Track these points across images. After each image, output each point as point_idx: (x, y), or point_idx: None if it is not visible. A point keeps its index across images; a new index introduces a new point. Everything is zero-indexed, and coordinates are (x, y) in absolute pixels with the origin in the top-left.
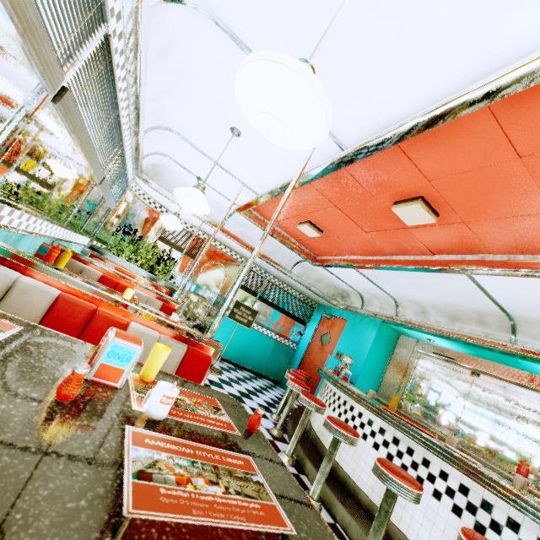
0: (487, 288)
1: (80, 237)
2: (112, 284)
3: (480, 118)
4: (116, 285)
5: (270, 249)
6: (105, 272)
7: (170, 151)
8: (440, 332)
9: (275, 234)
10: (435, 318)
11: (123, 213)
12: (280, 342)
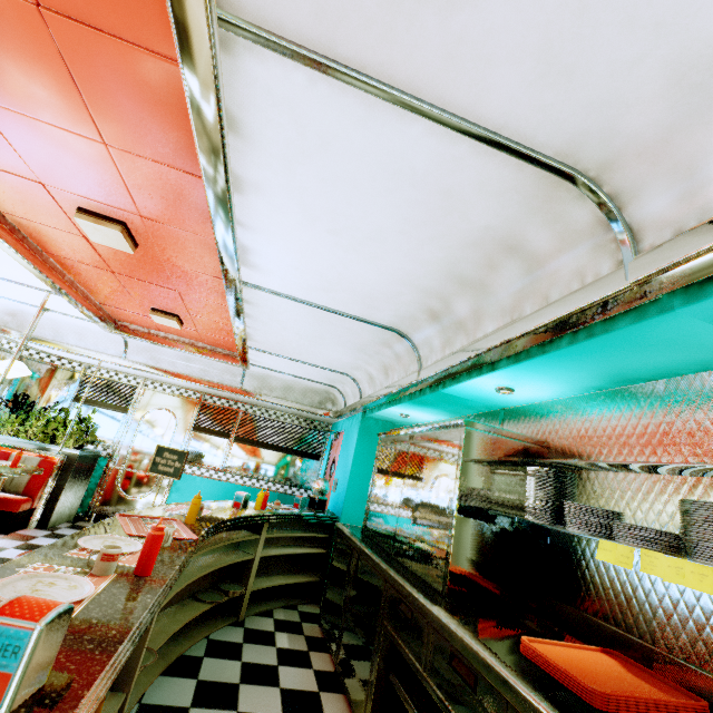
0: (307, 299)
1: None
2: None
3: None
4: None
5: (200, 367)
6: None
7: None
8: (381, 395)
9: (169, 344)
10: (378, 379)
11: (13, 381)
12: (285, 493)
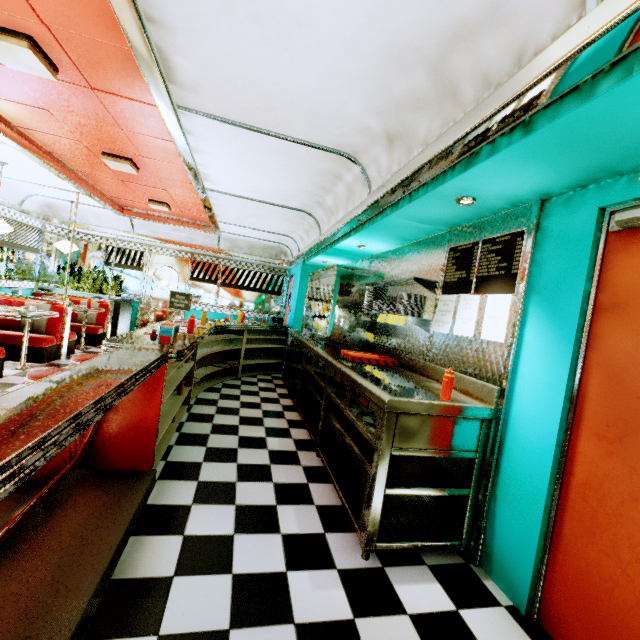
0: (247, 196)
1: (8, 282)
2: (8, 303)
3: (1, 101)
4: (12, 303)
5: (187, 236)
6: (2, 297)
7: (32, 191)
8: (306, 250)
9: (163, 222)
10: (305, 239)
11: (61, 254)
12: (260, 318)
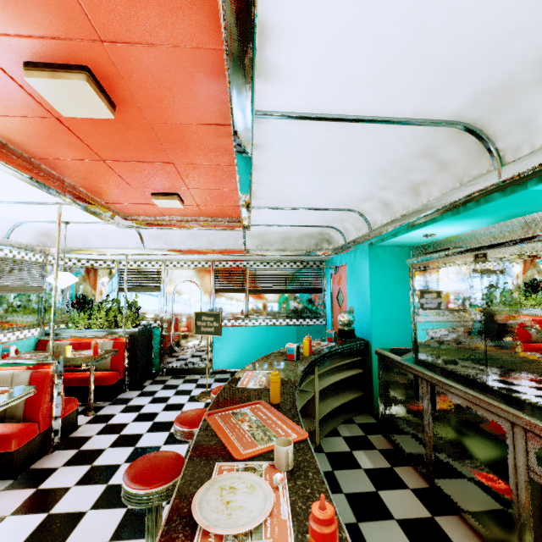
0: (337, 112)
1: None
2: None
3: None
4: None
5: (205, 240)
6: None
7: (15, 217)
8: (410, 219)
9: (176, 226)
10: (399, 203)
11: (71, 287)
12: (301, 325)
